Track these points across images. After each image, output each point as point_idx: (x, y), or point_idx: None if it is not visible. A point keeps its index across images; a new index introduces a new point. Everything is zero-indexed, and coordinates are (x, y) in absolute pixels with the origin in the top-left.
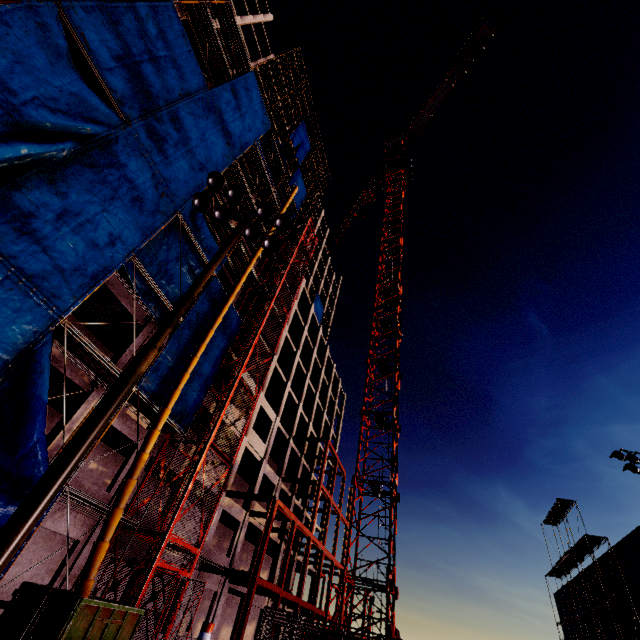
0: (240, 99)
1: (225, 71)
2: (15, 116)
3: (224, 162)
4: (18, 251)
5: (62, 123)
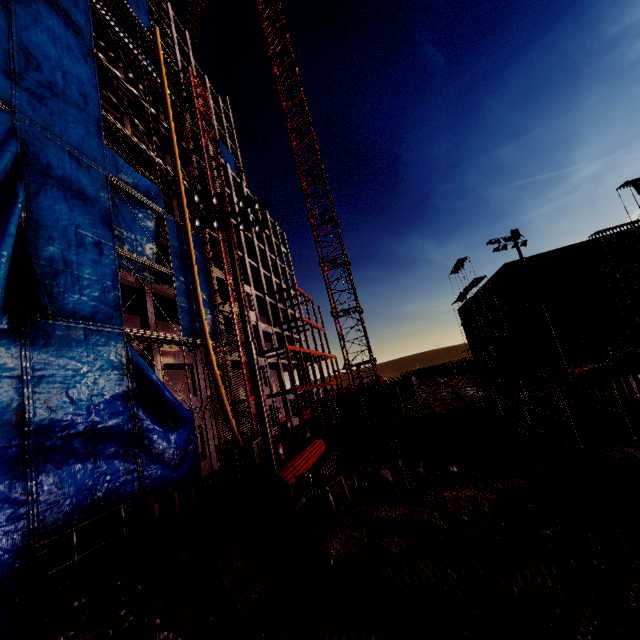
0: None
1: None
2: None
3: (90, 67)
4: (73, 307)
5: None
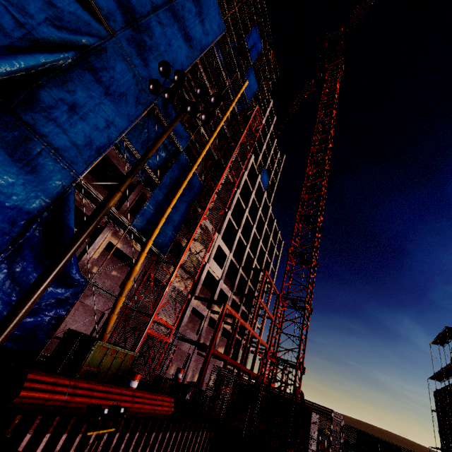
0: (200, 7)
1: None
2: (34, 33)
3: (187, 62)
4: (47, 132)
5: (66, 37)
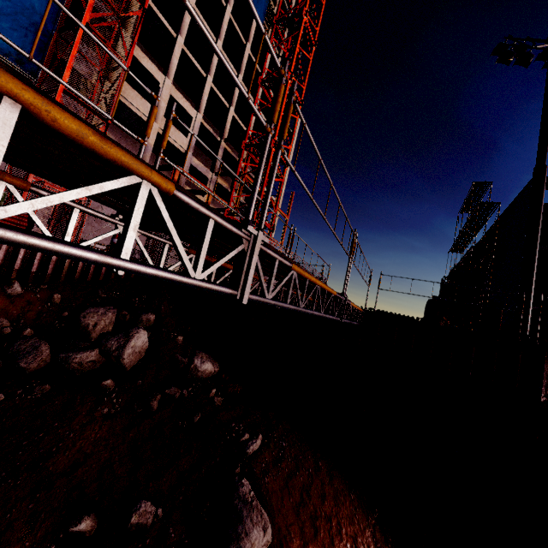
0: None
1: None
2: None
3: None
4: None
5: None
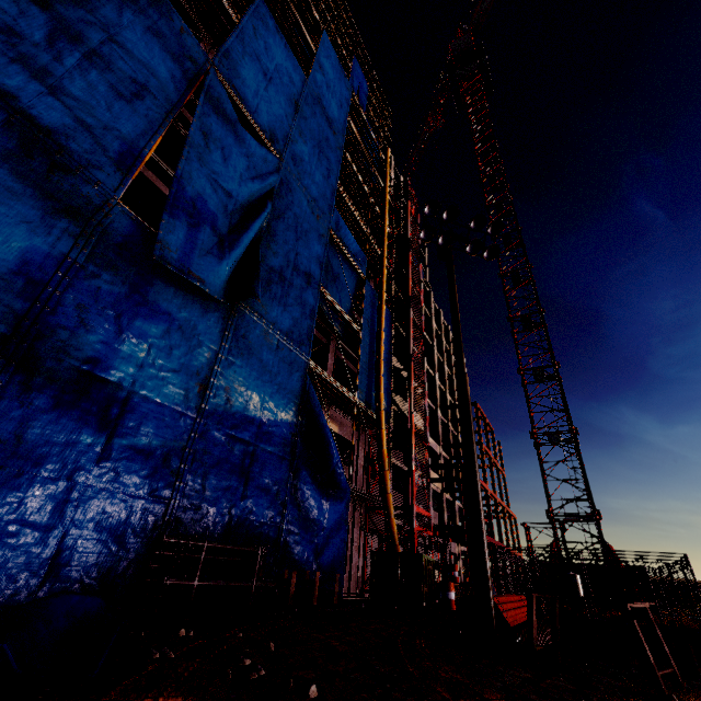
0: (326, 73)
1: (306, 46)
2: (239, 200)
3: (338, 156)
4: (275, 316)
5: (258, 188)
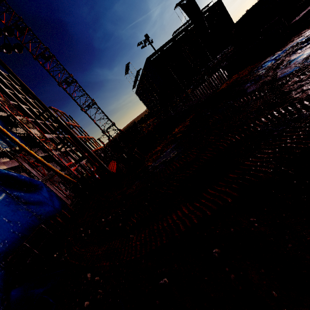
0: None
1: None
2: None
3: None
4: None
5: None
